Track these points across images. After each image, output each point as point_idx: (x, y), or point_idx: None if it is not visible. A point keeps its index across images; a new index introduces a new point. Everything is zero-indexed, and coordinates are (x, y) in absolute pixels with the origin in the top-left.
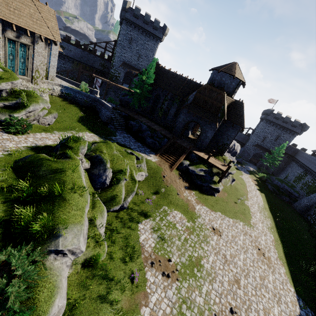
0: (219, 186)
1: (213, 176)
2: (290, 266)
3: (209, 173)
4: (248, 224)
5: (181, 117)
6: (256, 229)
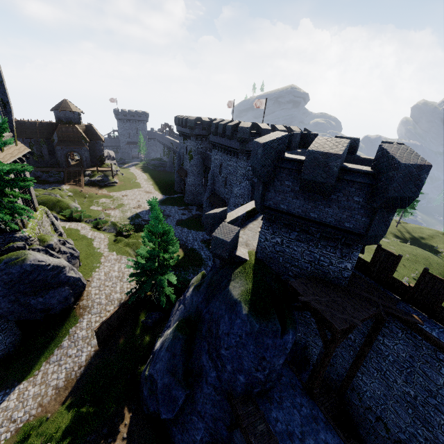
0: (115, 180)
1: (107, 177)
2: (161, 190)
3: (105, 177)
4: (139, 188)
5: (59, 153)
6: (144, 187)
